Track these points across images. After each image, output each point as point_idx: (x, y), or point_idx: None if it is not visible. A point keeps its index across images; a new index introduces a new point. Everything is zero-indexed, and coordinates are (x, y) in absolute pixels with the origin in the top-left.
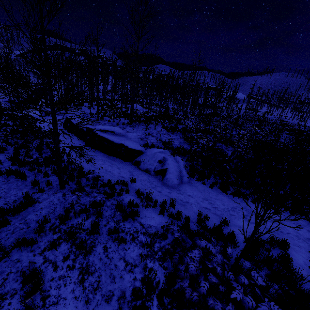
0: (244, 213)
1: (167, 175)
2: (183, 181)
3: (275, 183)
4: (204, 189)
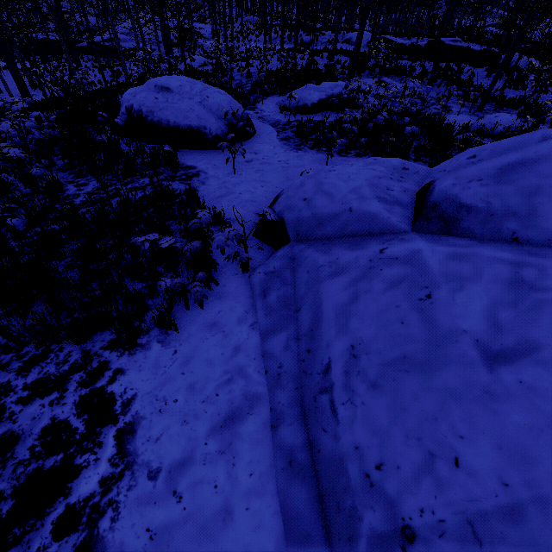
0: None
1: None
2: None
3: None
4: None
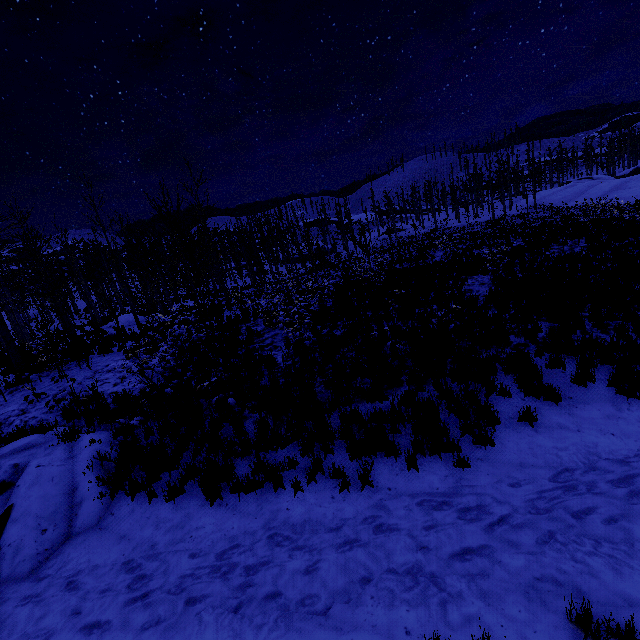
0: (246, 563)
1: (3, 533)
2: (78, 524)
3: (372, 383)
4: (148, 517)
